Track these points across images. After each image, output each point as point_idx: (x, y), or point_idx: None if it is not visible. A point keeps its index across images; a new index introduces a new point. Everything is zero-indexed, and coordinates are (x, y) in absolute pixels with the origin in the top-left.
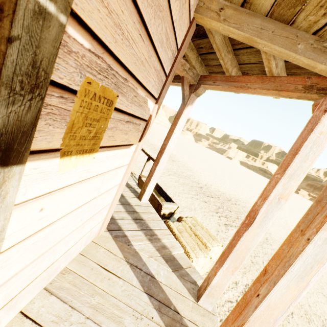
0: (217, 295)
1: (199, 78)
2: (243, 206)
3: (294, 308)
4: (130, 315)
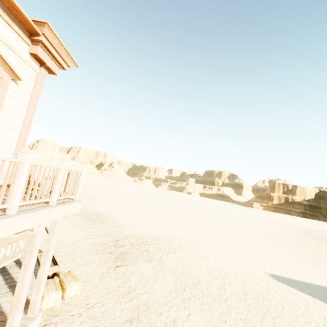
0: (34, 307)
1: None
2: (157, 243)
3: (129, 306)
4: None
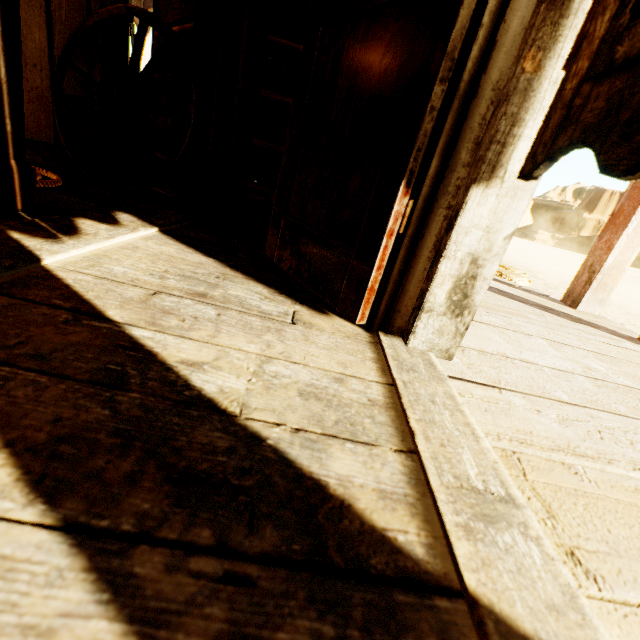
0: (612, 284)
1: None
2: None
3: None
4: (527, 313)
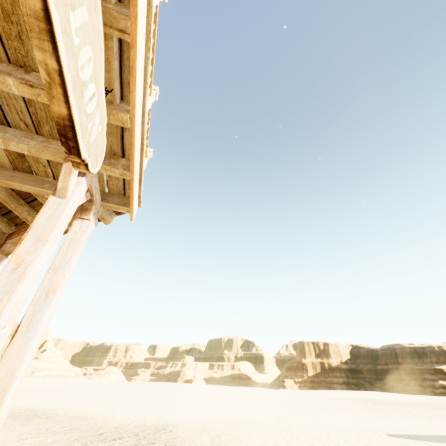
0: None
1: (7, 237)
2: (187, 428)
3: None
4: None
